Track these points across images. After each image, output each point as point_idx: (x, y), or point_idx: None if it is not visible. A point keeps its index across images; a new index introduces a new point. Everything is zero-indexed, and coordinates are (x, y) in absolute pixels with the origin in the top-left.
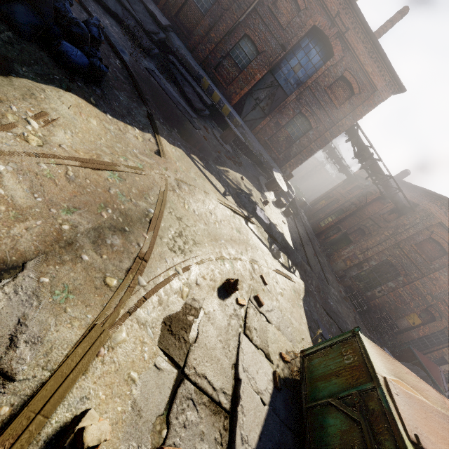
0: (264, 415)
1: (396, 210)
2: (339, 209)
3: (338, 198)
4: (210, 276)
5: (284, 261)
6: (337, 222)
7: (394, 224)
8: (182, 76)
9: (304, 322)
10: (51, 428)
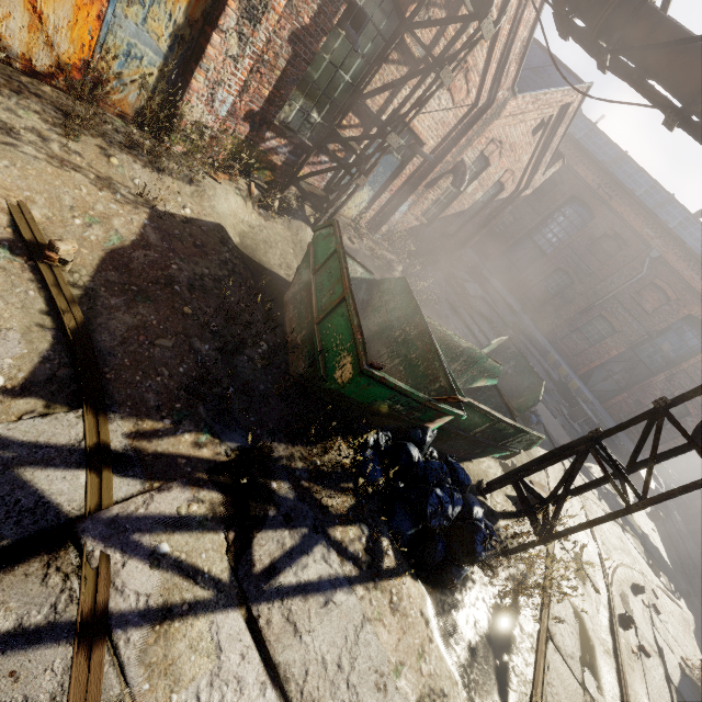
0: (679, 676)
1: None
2: None
3: None
4: (626, 577)
5: (665, 582)
6: None
7: None
8: (530, 354)
9: (698, 652)
10: (616, 613)
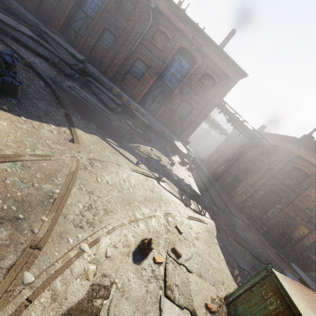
0: None
1: (265, 152)
2: (226, 159)
3: (224, 151)
4: (123, 243)
5: (195, 207)
6: (227, 168)
7: (267, 162)
8: (98, 88)
9: (221, 259)
10: None
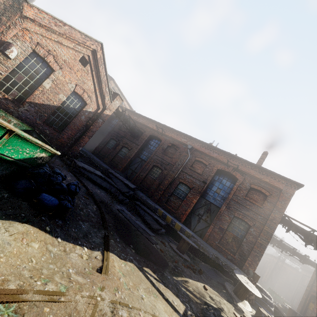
0: None
1: None
2: None
3: None
4: None
5: None
6: None
7: None
8: (143, 210)
9: None
10: None
